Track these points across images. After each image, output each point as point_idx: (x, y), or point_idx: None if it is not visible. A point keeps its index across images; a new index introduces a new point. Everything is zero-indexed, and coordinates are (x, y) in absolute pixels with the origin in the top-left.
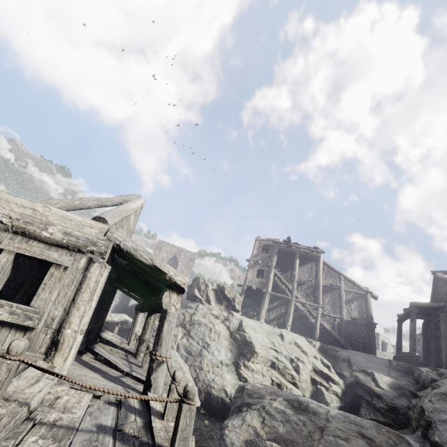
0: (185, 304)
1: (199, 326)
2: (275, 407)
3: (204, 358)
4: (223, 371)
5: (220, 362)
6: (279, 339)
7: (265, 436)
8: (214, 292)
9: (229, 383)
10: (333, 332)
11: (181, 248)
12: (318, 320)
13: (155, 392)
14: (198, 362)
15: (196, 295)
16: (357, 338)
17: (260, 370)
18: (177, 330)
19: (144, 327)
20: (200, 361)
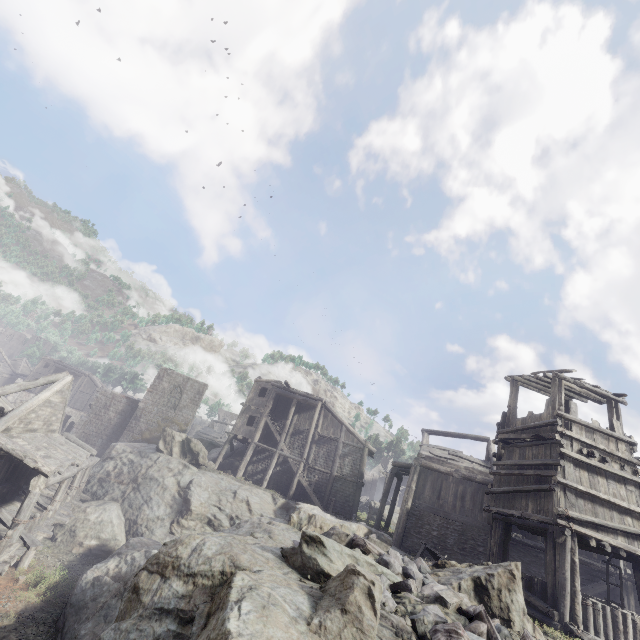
0: (148, 455)
1: (150, 481)
2: (133, 556)
3: (143, 513)
4: (156, 526)
5: (157, 518)
6: (231, 497)
7: (111, 575)
8: (181, 445)
9: (156, 538)
10: (309, 489)
11: (189, 378)
12: (297, 476)
13: (9, 542)
14: (136, 516)
15: (159, 447)
16: (342, 496)
17: (194, 526)
18: (129, 484)
19: (57, 490)
20: (138, 516)
